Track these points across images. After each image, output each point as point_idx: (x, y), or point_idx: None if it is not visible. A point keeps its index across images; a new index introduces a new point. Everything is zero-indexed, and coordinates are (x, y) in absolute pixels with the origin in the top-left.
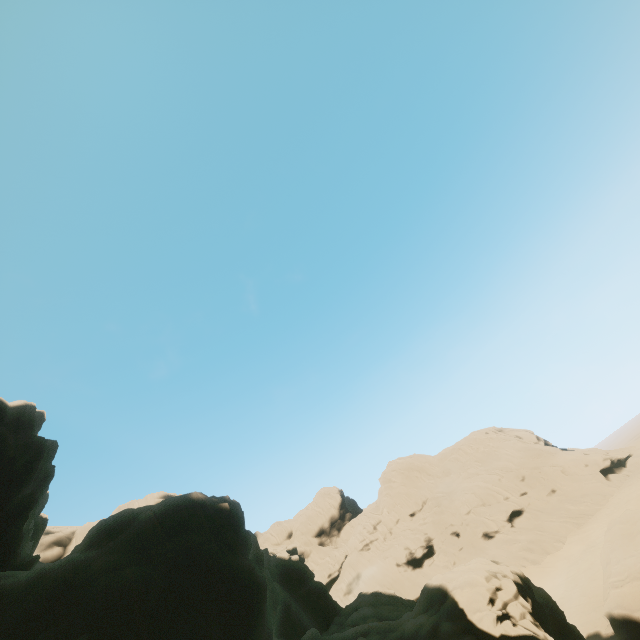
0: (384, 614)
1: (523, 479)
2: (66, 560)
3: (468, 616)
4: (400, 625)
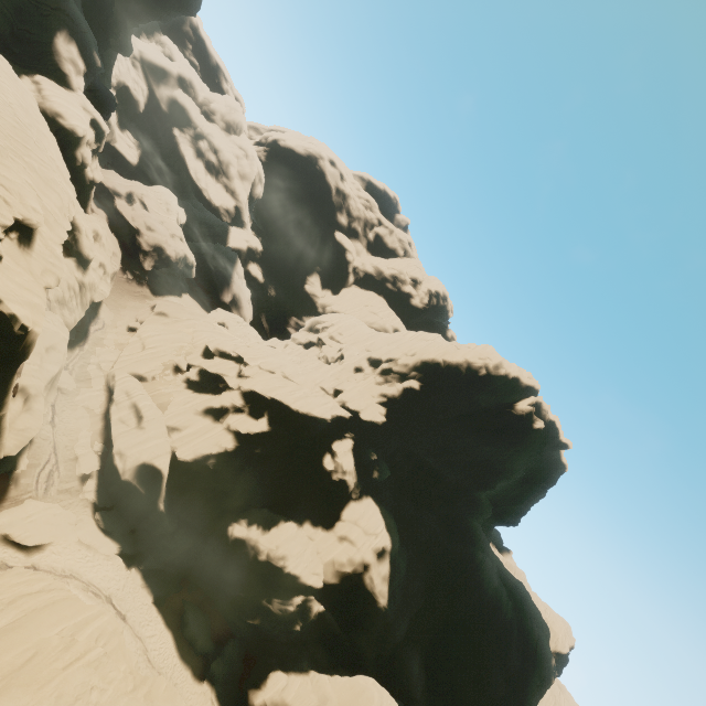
0: None
1: None
2: (510, 604)
3: None
4: None
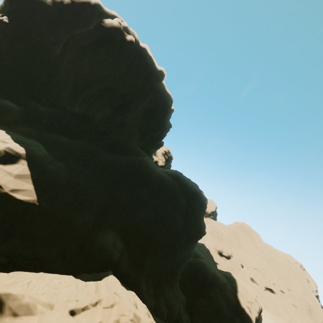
0: (209, 259)
1: (289, 290)
2: (170, 178)
3: (238, 294)
4: (216, 269)
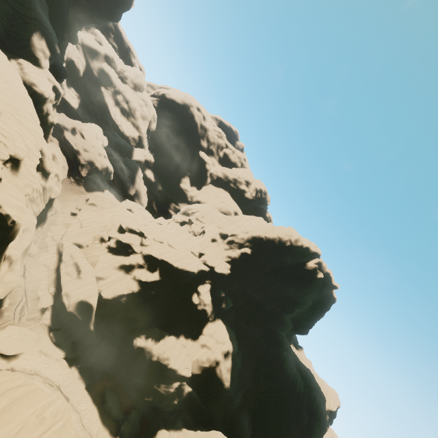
0: None
1: None
2: (302, 383)
3: None
4: None
